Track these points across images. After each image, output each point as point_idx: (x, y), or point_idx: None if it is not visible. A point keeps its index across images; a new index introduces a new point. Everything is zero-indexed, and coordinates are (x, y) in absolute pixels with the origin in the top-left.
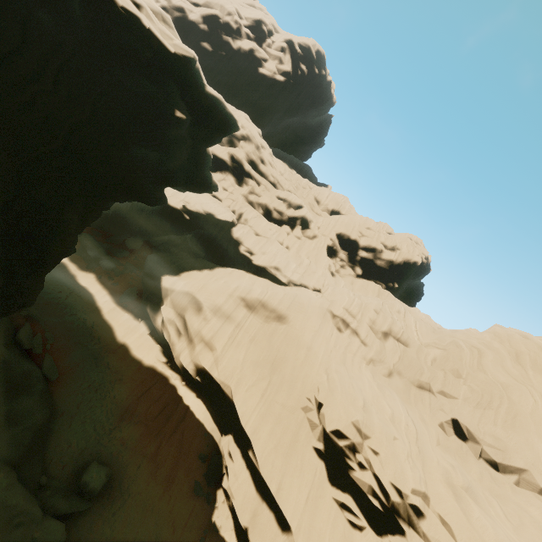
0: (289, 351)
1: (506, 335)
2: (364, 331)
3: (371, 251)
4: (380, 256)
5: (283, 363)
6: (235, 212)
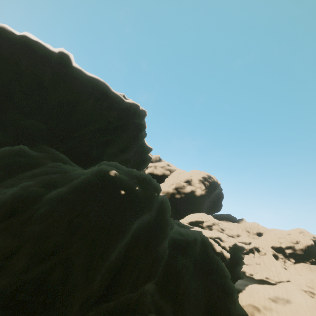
0: (303, 315)
1: None
2: None
3: (289, 248)
4: (295, 248)
5: None
6: None
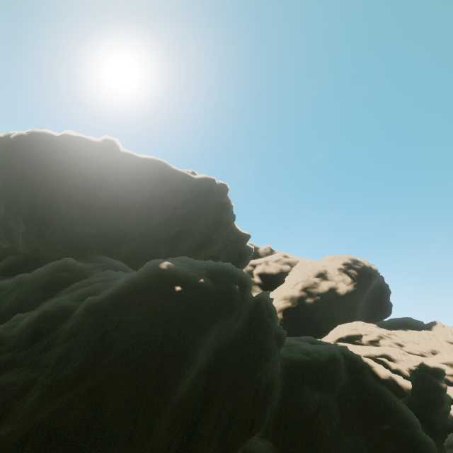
0: None
1: None
2: None
3: None
4: None
5: None
6: None
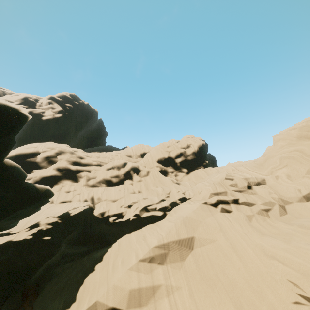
0: (225, 269)
1: (287, 135)
2: (242, 198)
3: (180, 155)
4: (187, 154)
5: (236, 288)
6: (86, 200)
